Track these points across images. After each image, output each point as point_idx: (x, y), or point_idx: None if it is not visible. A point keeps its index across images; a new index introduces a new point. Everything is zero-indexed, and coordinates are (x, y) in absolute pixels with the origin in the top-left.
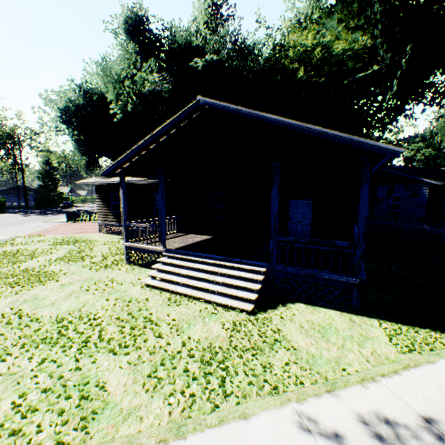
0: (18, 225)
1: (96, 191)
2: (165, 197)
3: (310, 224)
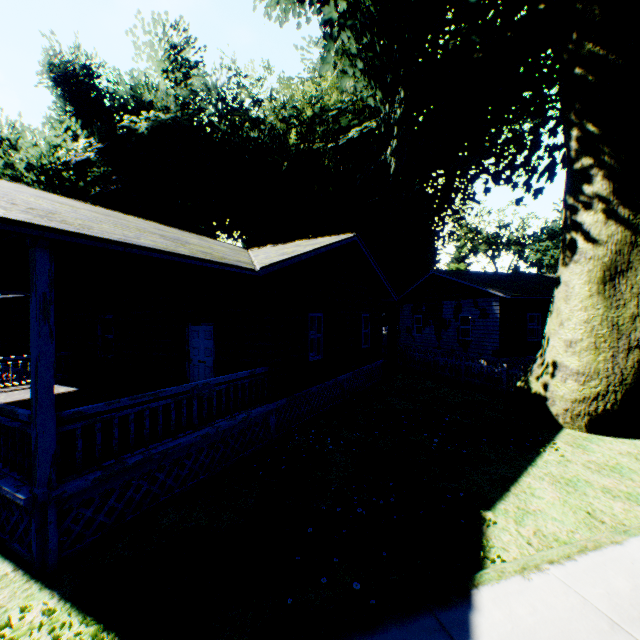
0: None
1: None
2: None
3: (213, 366)
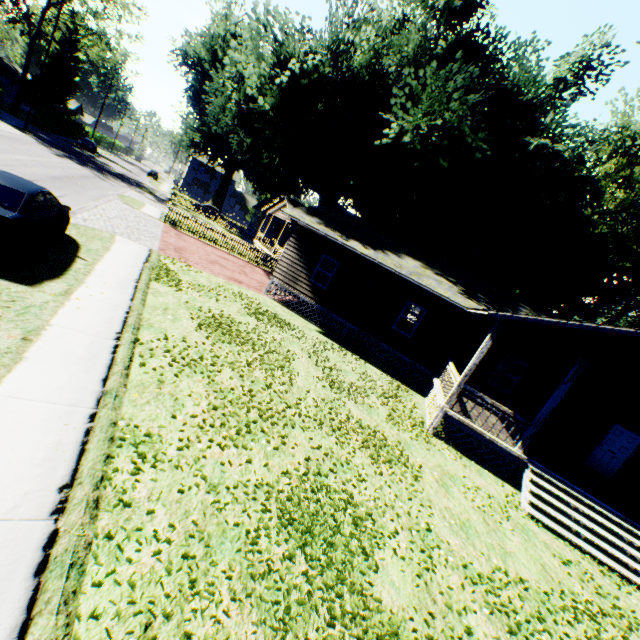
0: (93, 195)
1: (294, 233)
2: (426, 316)
3: (624, 461)
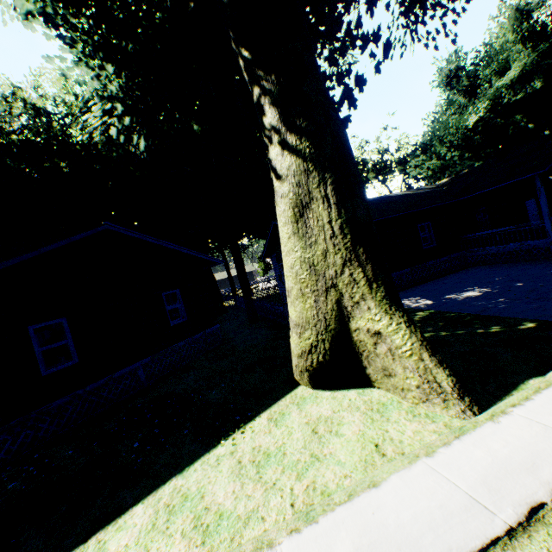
0: None
1: None
2: None
3: None
